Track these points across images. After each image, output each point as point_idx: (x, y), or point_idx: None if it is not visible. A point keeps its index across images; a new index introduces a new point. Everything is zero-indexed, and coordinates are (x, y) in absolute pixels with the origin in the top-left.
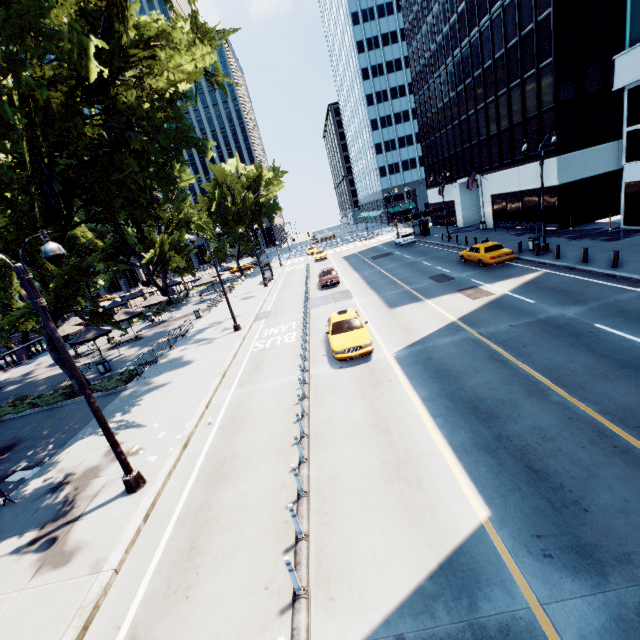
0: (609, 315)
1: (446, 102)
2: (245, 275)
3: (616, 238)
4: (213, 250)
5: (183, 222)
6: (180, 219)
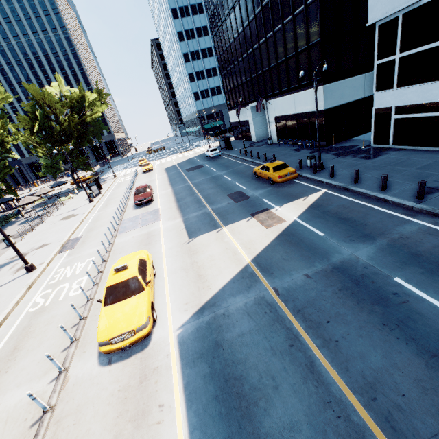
0: (404, 261)
1: (236, 37)
2: (82, 187)
3: (372, 156)
4: (45, 166)
5: None
6: None
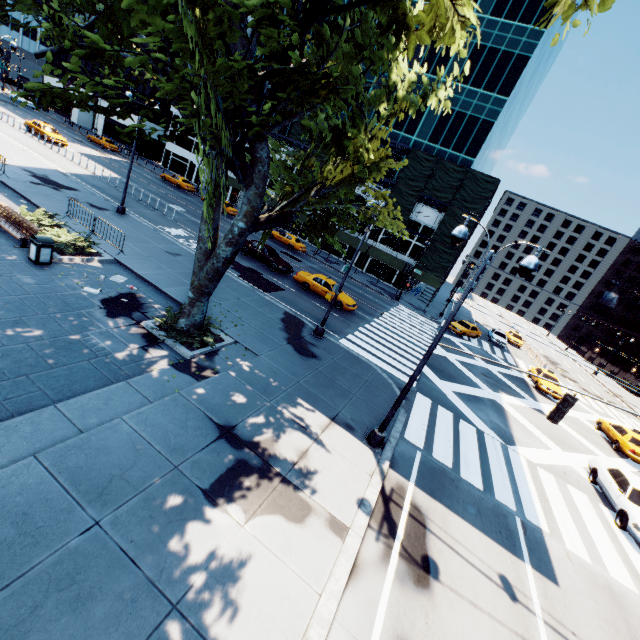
0: (149, 175)
1: None
2: None
3: (158, 167)
4: None
5: None
6: None
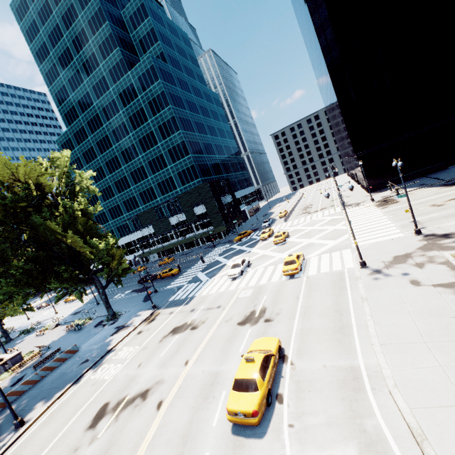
0: None
1: None
2: None
3: None
4: None
5: None
6: None
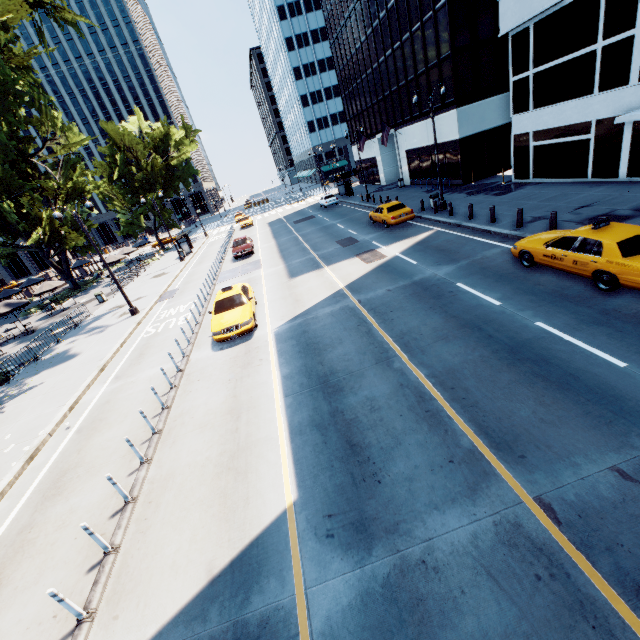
0: (472, 273)
1: (358, 48)
2: (167, 249)
3: (505, 192)
4: (125, 223)
5: (75, 193)
6: (71, 190)
